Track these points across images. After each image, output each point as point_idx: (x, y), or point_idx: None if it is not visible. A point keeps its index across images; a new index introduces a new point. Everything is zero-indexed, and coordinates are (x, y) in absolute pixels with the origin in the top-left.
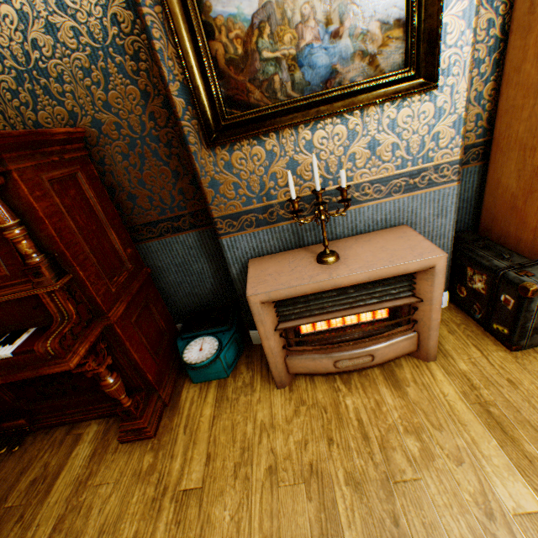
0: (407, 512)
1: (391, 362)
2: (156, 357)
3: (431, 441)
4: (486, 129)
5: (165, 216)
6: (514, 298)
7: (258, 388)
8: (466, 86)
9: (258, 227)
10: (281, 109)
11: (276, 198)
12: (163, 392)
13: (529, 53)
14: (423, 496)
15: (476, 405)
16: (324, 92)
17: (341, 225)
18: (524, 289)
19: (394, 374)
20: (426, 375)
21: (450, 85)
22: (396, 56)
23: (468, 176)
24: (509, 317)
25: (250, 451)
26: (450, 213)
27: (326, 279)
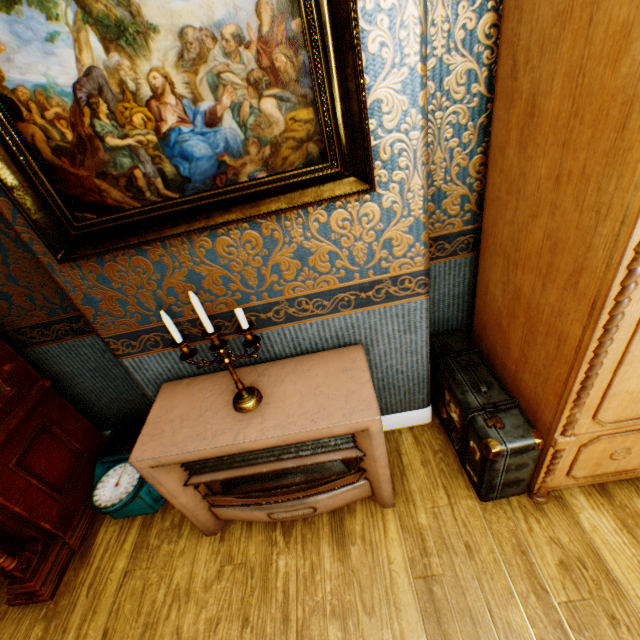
0: None
1: (345, 505)
2: (60, 495)
3: (356, 632)
4: (476, 214)
5: (58, 316)
6: (479, 451)
7: (186, 533)
8: (422, 181)
9: (168, 346)
10: (154, 214)
11: (184, 315)
12: (72, 536)
13: (512, 134)
14: None
15: (420, 580)
16: (213, 193)
17: (280, 343)
18: (486, 448)
19: (343, 524)
20: (378, 528)
21: (399, 180)
22: (311, 145)
23: (458, 268)
24: (477, 468)
25: (153, 630)
26: (421, 329)
27: (229, 444)
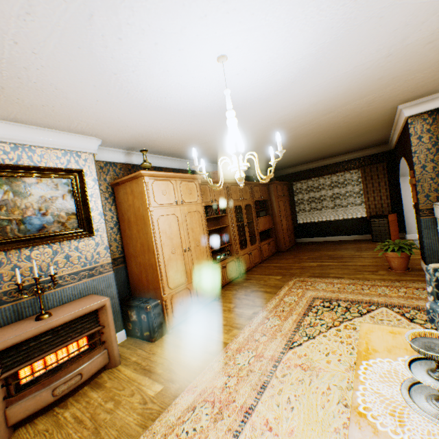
0: (109, 432)
1: (96, 378)
2: None
3: (120, 396)
4: (123, 251)
5: None
6: (146, 313)
7: None
8: (107, 235)
9: None
10: (11, 240)
11: (2, 289)
12: None
13: (127, 227)
14: (117, 419)
15: (140, 369)
16: (39, 234)
17: (53, 300)
18: (147, 307)
19: (98, 382)
20: (117, 372)
21: (101, 234)
22: (75, 224)
23: (121, 270)
24: (148, 324)
25: None
26: (114, 285)
27: (45, 323)
